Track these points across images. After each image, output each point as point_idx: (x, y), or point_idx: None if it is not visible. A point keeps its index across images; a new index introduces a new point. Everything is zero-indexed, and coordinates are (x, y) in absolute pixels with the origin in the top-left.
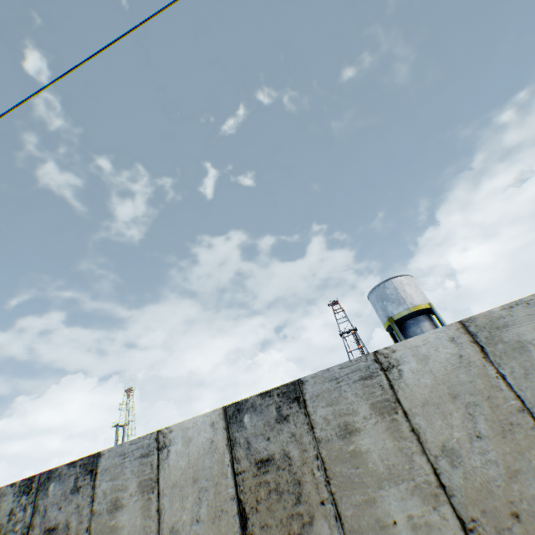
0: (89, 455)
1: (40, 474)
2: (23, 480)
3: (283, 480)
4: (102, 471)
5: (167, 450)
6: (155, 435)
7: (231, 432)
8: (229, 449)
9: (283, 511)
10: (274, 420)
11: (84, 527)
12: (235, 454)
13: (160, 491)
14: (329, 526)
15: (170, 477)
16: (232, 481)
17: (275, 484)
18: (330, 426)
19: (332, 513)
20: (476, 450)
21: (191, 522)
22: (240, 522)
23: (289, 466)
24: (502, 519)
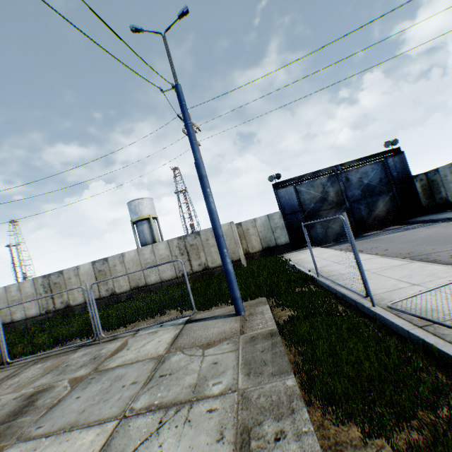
0: None
1: None
2: None
3: None
4: None
5: None
6: None
7: None
8: None
9: None
10: None
11: None
12: None
13: None
14: None
15: None
16: None
17: None
18: None
19: None
20: (1, 305)
21: None
22: None
23: None
24: (1, 313)
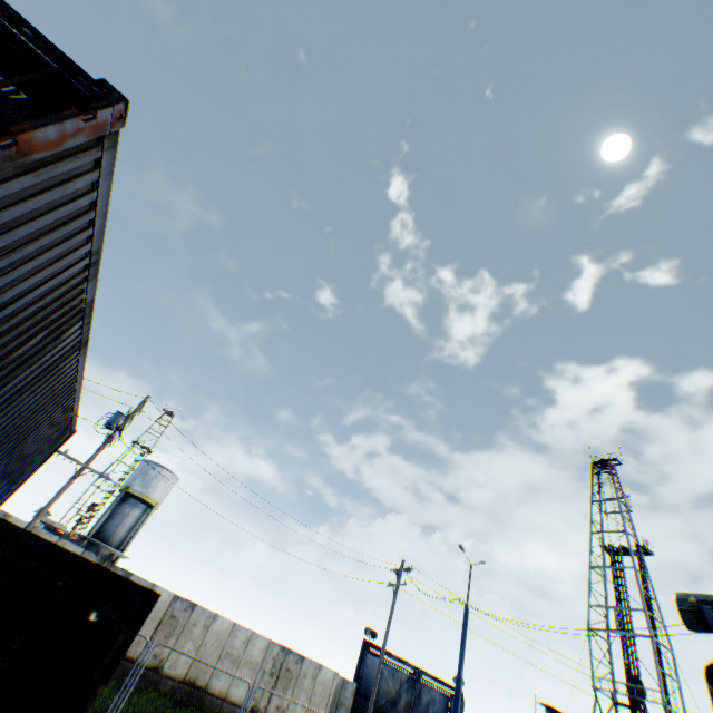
0: None
1: None
2: None
3: None
4: None
5: None
6: None
7: None
8: None
9: None
10: None
11: None
12: None
13: None
14: None
15: None
16: None
17: None
18: None
19: None
20: None
21: None
22: None
23: None
24: None
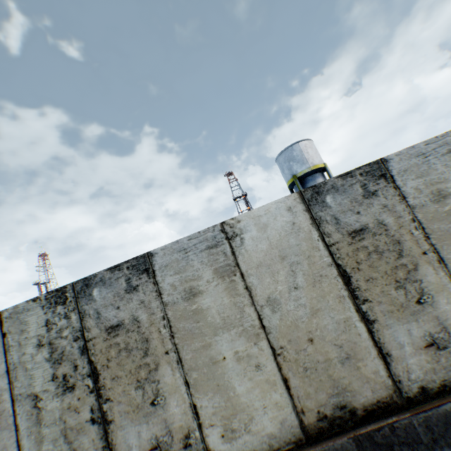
0: (136, 257)
1: (71, 284)
2: (48, 293)
3: (381, 243)
4: (160, 269)
5: (240, 239)
6: (220, 228)
7: (314, 213)
8: (315, 227)
9: (386, 266)
10: (361, 196)
11: (159, 317)
12: (323, 230)
13: (243, 273)
14: (433, 269)
15: (251, 261)
16: (326, 252)
17: (373, 248)
18: (422, 195)
19: (434, 260)
20: None
21: (288, 291)
22: (343, 282)
23: (385, 232)
24: None
